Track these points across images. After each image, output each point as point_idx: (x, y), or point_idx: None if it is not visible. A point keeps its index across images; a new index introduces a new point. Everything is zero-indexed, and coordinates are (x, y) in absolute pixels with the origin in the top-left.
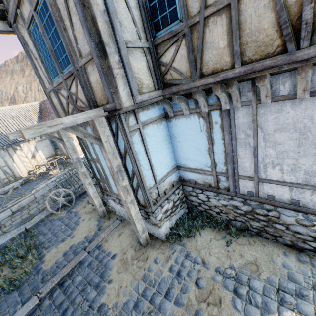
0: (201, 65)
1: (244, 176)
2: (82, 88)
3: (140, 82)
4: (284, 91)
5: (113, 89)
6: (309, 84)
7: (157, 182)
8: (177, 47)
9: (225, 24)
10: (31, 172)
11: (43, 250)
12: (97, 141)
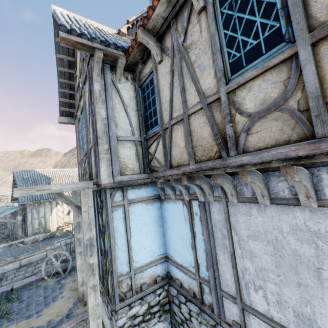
0: (171, 158)
1: (226, 293)
2: (88, 164)
3: (125, 165)
4: (248, 192)
5: (98, 168)
6: (264, 190)
7: (132, 270)
8: (157, 142)
9: (183, 131)
10: (60, 227)
11: (5, 322)
12: (77, 210)
